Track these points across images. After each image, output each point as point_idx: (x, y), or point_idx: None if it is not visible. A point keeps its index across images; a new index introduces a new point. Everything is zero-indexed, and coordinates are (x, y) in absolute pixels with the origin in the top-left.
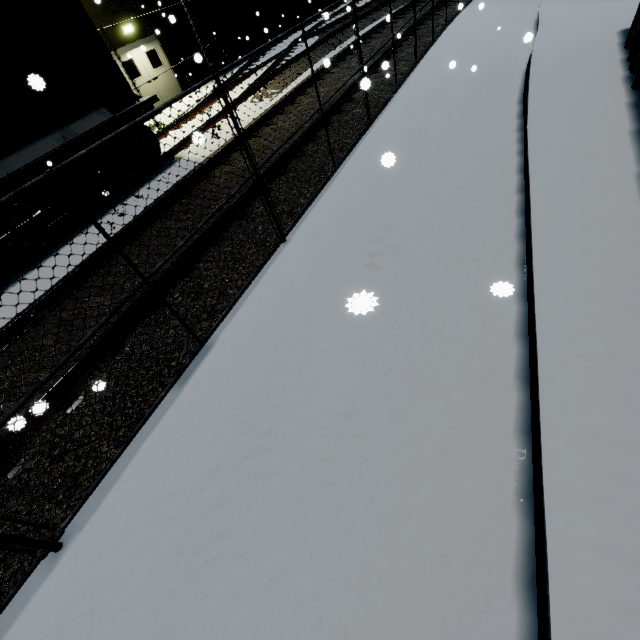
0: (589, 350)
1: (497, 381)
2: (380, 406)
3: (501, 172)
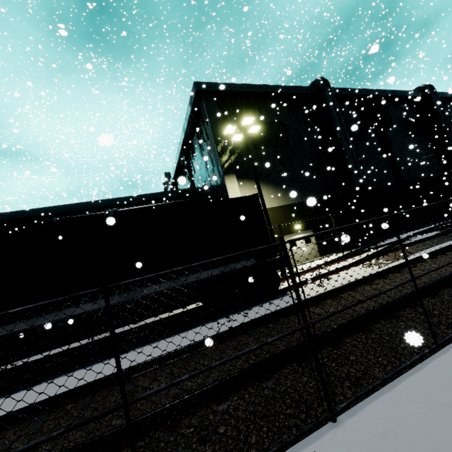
0: None
1: None
2: None
3: None
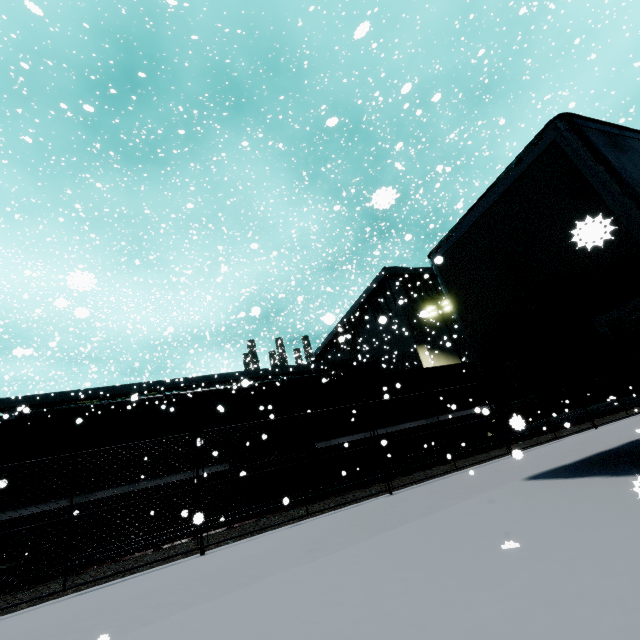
0: None
1: None
2: None
3: None
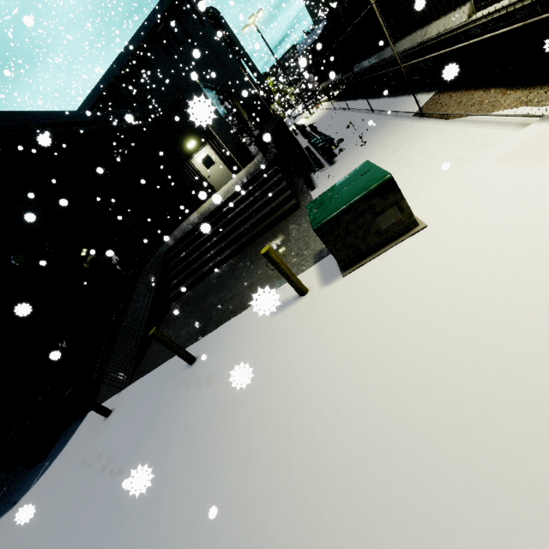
0: None
1: None
2: None
3: None
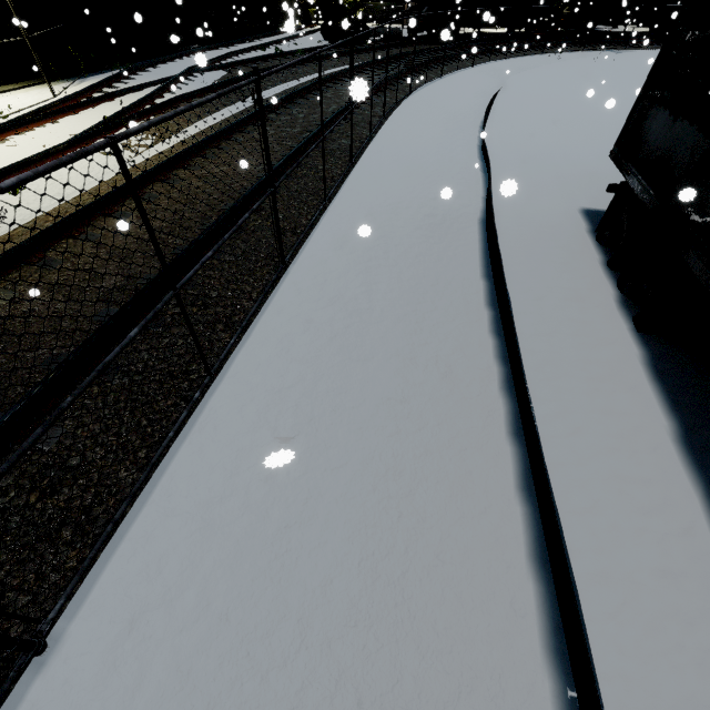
0: None
1: None
2: None
3: (485, 428)
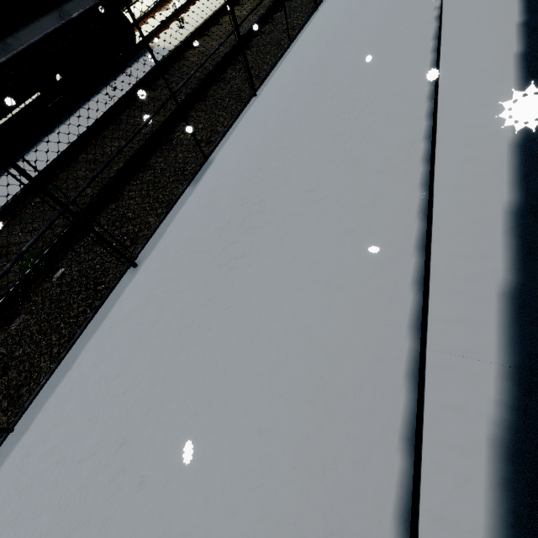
0: (469, 124)
1: (410, 163)
2: (333, 185)
3: (421, 40)
